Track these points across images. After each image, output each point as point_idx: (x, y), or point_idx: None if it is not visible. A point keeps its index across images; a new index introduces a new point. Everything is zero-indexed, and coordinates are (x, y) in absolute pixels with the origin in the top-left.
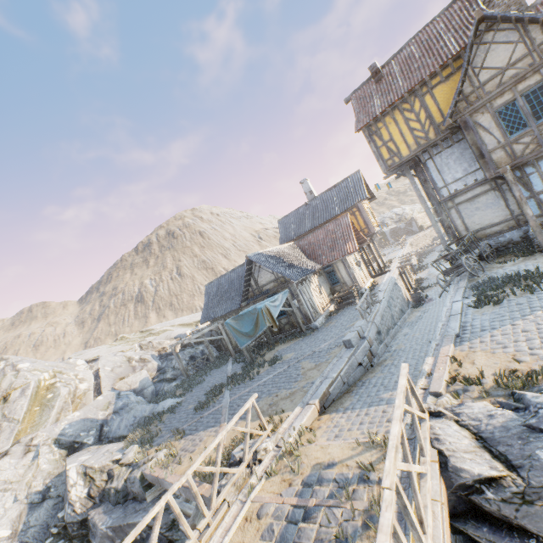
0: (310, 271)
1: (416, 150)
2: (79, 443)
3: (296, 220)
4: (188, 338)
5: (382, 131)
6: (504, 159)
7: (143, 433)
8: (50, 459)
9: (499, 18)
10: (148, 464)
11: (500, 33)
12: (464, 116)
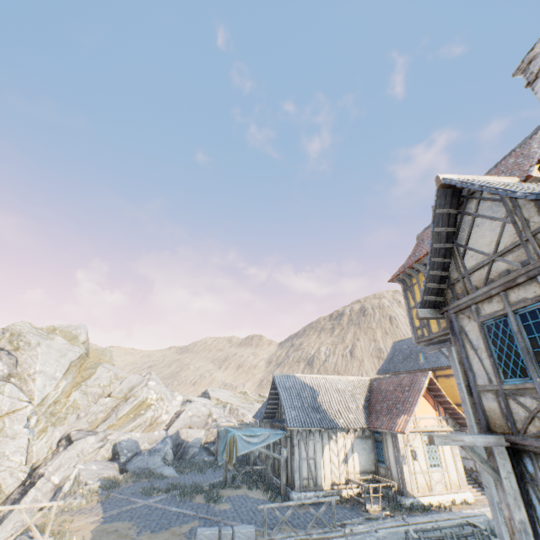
0: (331, 424)
1: (444, 329)
2: (119, 455)
3: (406, 350)
4: (216, 425)
5: (415, 288)
6: (498, 419)
7: (125, 479)
8: (104, 454)
9: (462, 187)
10: (68, 500)
11: (484, 203)
12: (449, 311)
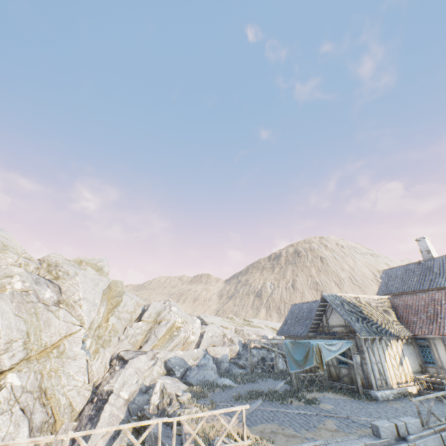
0: (388, 333)
1: None
2: (173, 371)
3: (402, 275)
4: (258, 340)
5: None
6: None
7: (200, 390)
8: (158, 370)
9: None
10: (185, 409)
11: None
12: None
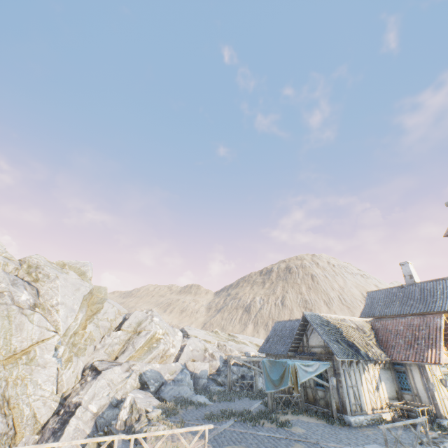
0: (366, 356)
1: None
2: (147, 385)
3: (386, 298)
4: (238, 357)
5: None
6: None
7: (173, 406)
8: (132, 383)
9: None
10: (152, 427)
11: None
12: None
